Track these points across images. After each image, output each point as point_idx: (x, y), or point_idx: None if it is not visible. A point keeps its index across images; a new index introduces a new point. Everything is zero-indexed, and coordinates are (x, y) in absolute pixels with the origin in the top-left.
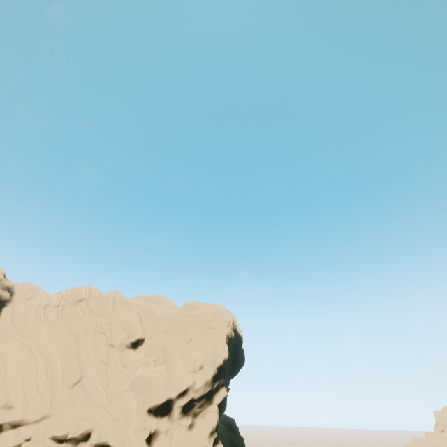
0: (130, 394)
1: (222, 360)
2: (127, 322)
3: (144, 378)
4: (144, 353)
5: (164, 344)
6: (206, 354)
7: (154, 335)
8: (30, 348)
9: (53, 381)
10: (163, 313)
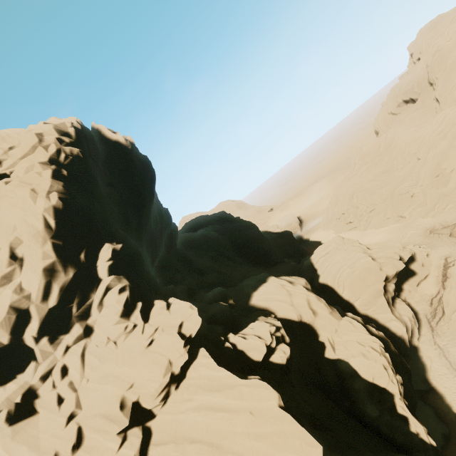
0: None
1: (52, 219)
2: None
3: None
4: None
5: None
6: (13, 234)
7: None
8: None
9: None
10: None
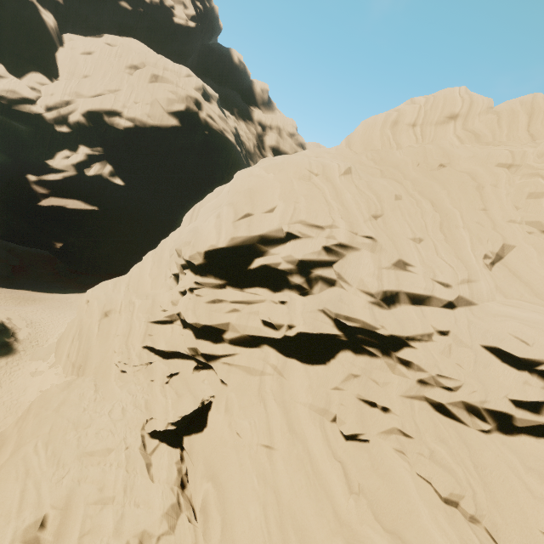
0: None
1: None
2: None
3: None
4: None
5: None
6: None
7: None
8: (399, 181)
9: (457, 247)
10: None
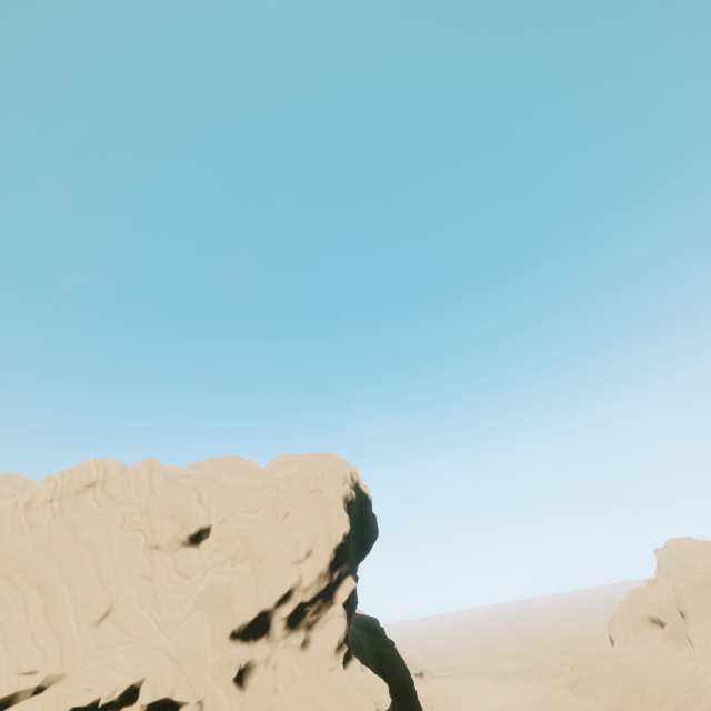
0: (197, 616)
1: (341, 537)
2: (177, 506)
3: (218, 587)
4: (214, 548)
5: (243, 529)
6: (314, 532)
7: (226, 518)
8: (8, 577)
9: (60, 623)
10: (237, 482)
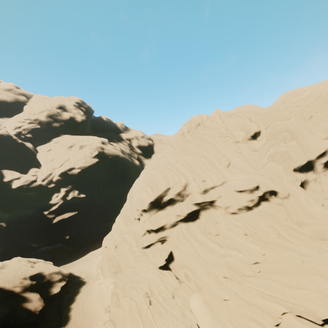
0: (272, 163)
1: None
2: (240, 125)
3: (280, 152)
4: (266, 139)
5: (285, 128)
6: None
7: (269, 126)
8: (192, 155)
9: (215, 167)
10: (267, 109)
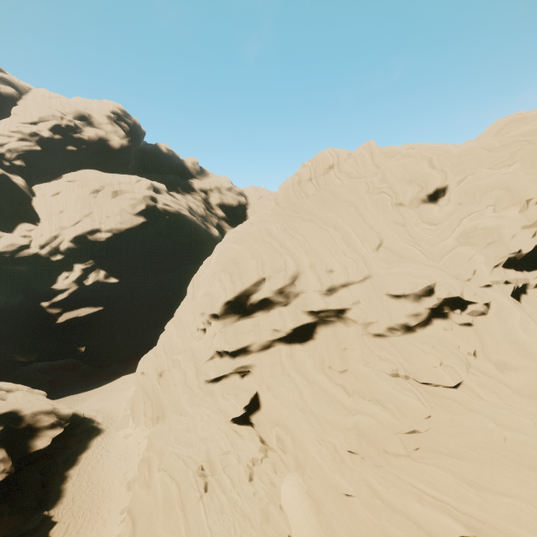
0: (465, 249)
1: None
2: (410, 172)
3: (484, 228)
4: (457, 202)
5: (500, 181)
6: None
7: (466, 177)
8: (313, 221)
9: (355, 247)
10: (465, 147)
